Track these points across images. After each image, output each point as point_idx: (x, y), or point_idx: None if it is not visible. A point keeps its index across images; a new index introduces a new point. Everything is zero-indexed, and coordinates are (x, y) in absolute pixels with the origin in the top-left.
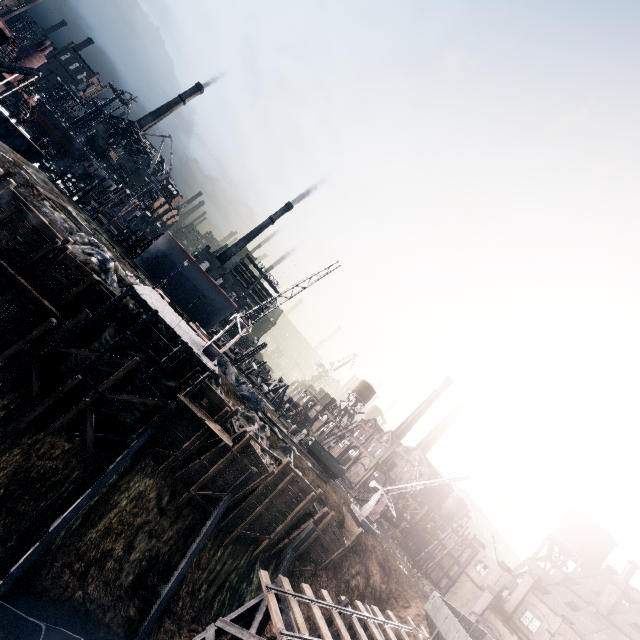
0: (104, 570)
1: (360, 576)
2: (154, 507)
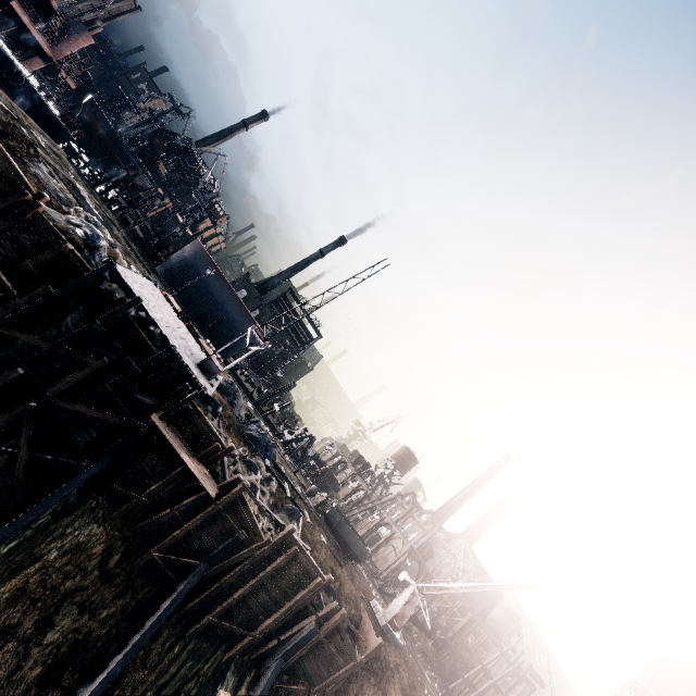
0: (1, 653)
1: None
2: (95, 568)
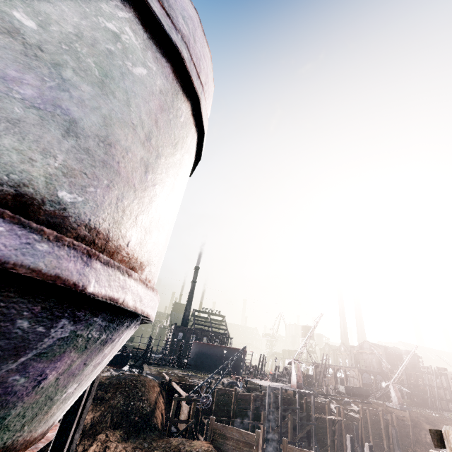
0: None
1: (427, 435)
2: None
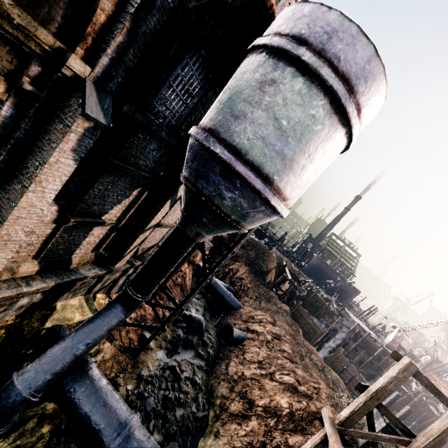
0: None
1: None
2: None
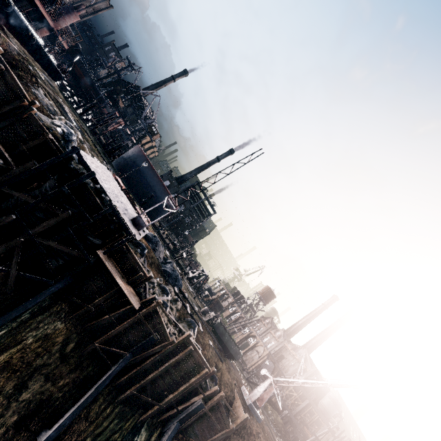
0: None
1: None
2: (57, 351)
